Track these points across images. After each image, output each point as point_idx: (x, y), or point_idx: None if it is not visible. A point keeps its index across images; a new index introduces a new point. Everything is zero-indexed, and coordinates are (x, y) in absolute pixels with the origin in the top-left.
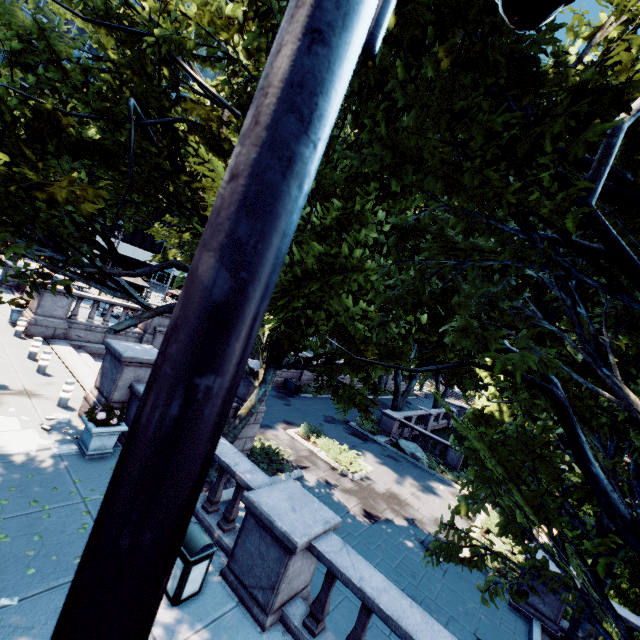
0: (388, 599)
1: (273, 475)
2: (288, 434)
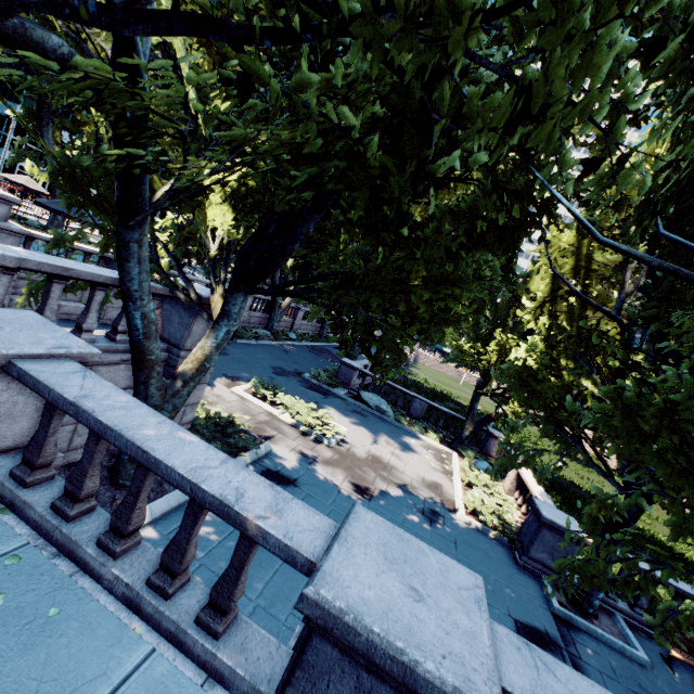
0: None
1: (233, 456)
2: (235, 393)
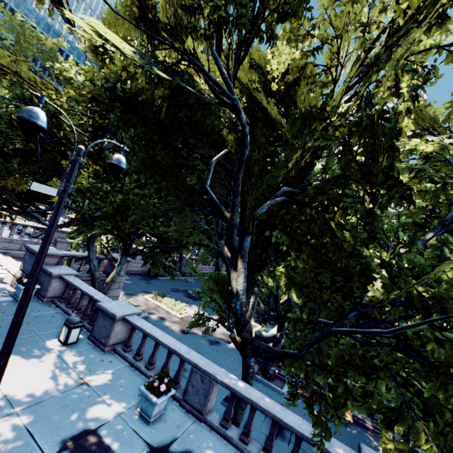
0: (151, 330)
1: None
2: (144, 298)
